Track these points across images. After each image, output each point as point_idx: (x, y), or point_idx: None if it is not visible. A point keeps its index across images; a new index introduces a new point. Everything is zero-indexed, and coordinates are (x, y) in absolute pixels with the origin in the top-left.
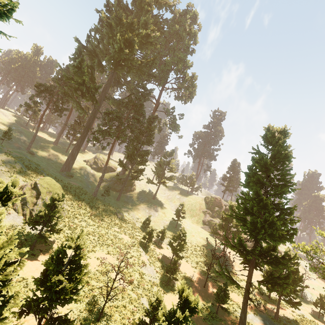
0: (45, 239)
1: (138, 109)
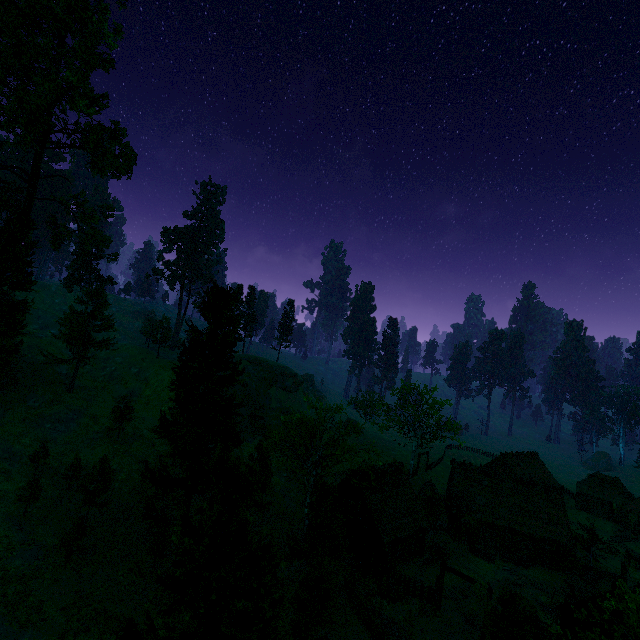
0: None
1: None
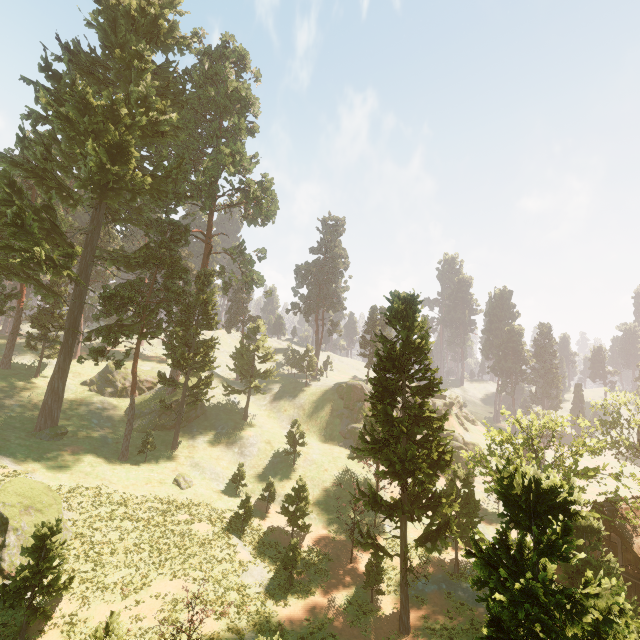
0: (46, 613)
1: (172, 271)
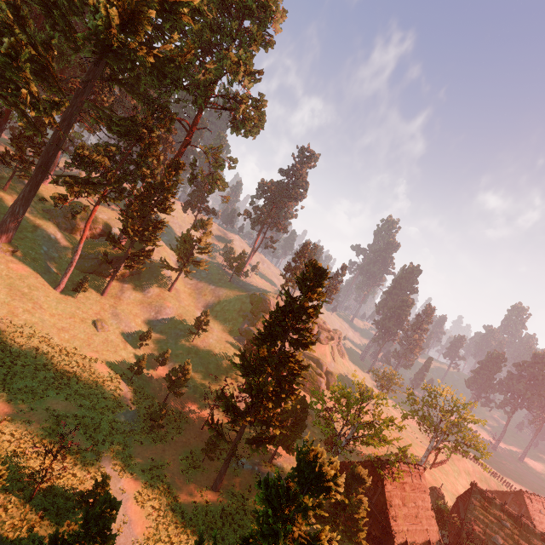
0: None
1: (146, 152)
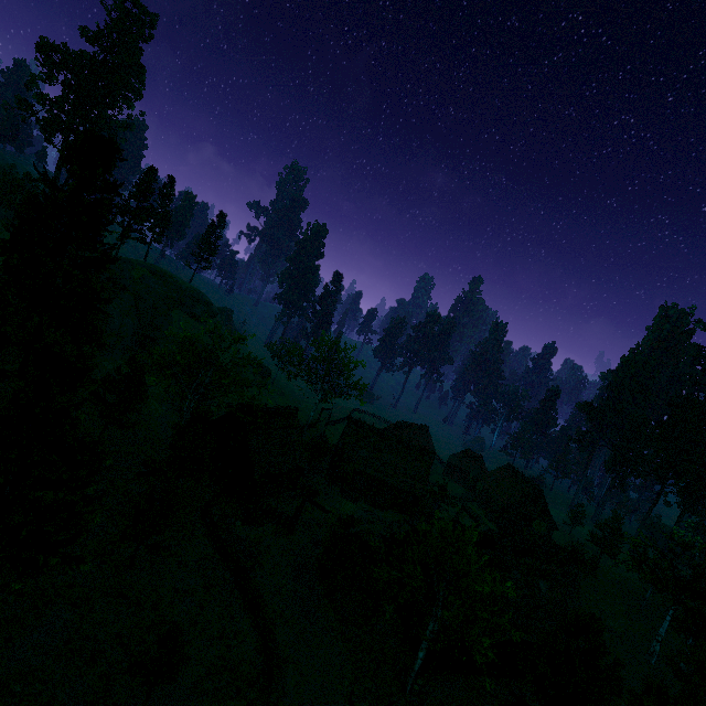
0: None
1: None
